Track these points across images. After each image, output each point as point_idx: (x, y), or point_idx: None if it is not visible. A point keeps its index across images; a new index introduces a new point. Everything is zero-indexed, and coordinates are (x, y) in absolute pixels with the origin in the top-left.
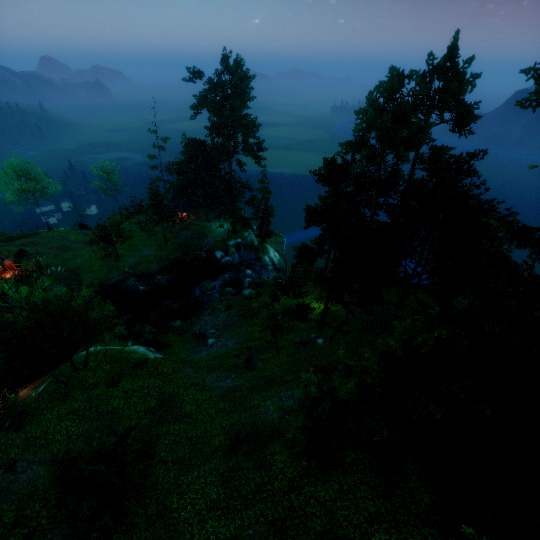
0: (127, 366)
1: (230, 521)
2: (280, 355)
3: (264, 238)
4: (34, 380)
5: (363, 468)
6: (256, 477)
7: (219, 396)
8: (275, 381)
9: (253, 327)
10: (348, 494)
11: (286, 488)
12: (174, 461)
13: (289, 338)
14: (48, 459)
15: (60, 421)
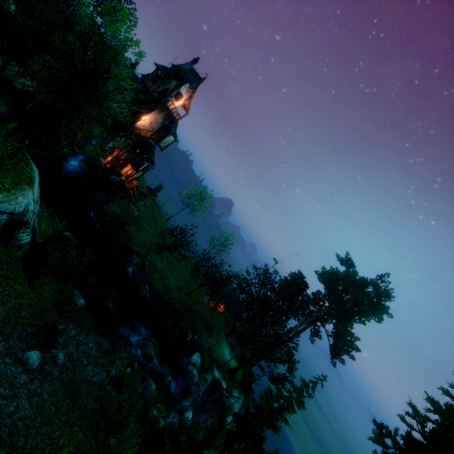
0: None
1: None
2: None
3: None
4: None
5: None
6: None
7: None
8: None
9: None
10: None
11: None
12: None
13: None
14: None
15: None
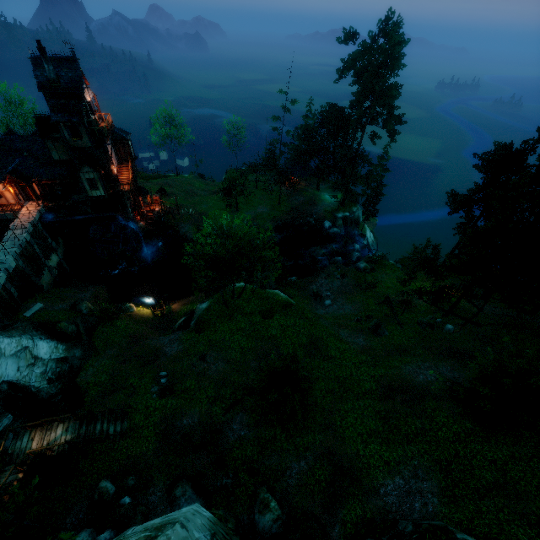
0: (276, 305)
1: (392, 449)
2: (405, 330)
3: (368, 216)
4: (179, 298)
5: (533, 445)
6: (416, 422)
7: (358, 350)
8: (408, 351)
9: (368, 299)
10: (520, 461)
11: (451, 439)
12: (326, 391)
13: (410, 317)
14: (229, 360)
15: (233, 334)
